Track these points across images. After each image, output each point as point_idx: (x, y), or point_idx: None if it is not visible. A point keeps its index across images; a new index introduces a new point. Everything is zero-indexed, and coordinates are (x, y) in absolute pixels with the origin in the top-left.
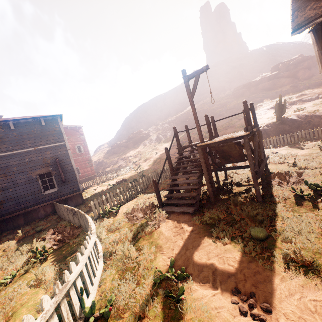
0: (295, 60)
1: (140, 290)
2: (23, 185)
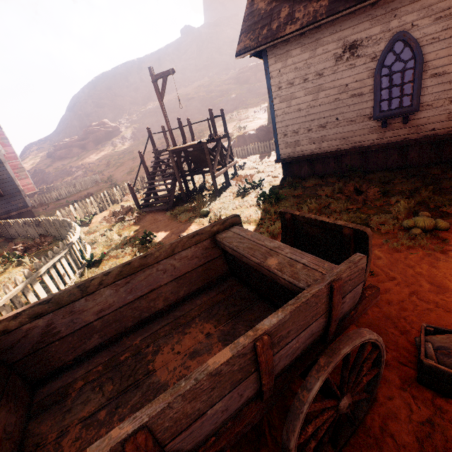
0: None
1: (123, 249)
2: None
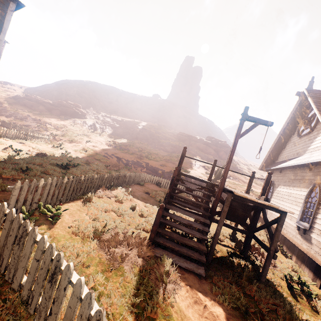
0: (222, 142)
1: None
2: None
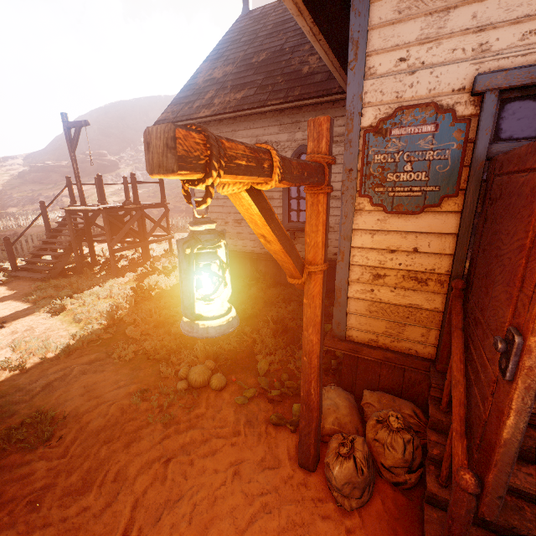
0: None
1: None
2: None
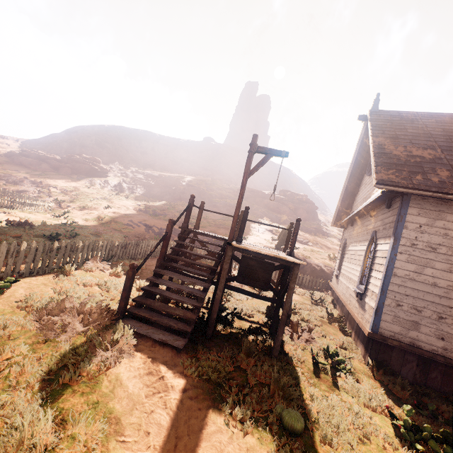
0: (301, 197)
1: None
2: None
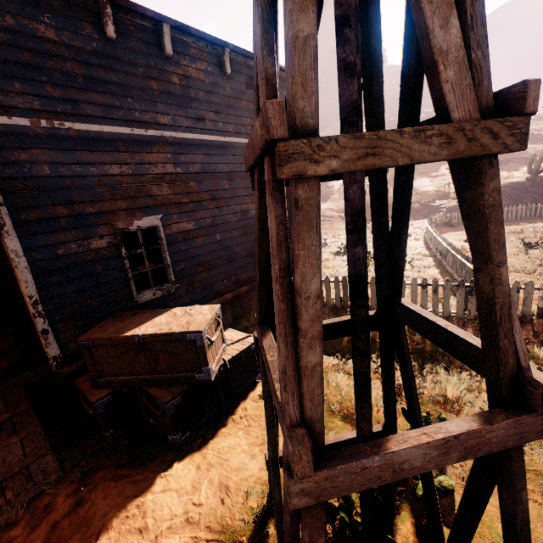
0: None
1: None
2: (236, 230)
